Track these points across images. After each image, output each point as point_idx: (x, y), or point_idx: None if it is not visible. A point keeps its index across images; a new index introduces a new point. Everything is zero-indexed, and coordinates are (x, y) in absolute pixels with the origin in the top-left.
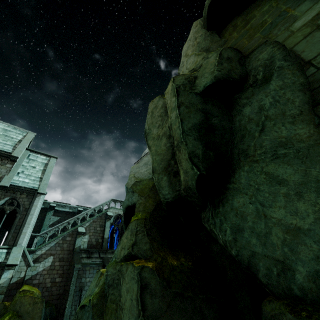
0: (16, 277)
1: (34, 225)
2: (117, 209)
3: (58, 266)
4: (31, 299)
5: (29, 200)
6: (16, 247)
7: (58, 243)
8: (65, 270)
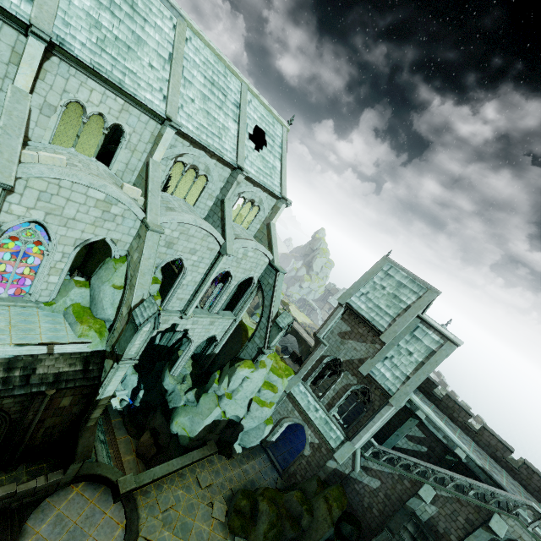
0: (342, 468)
1: (392, 420)
2: (531, 536)
3: (381, 498)
4: (326, 512)
5: (380, 401)
6: (350, 443)
7: (392, 475)
8: (385, 511)
